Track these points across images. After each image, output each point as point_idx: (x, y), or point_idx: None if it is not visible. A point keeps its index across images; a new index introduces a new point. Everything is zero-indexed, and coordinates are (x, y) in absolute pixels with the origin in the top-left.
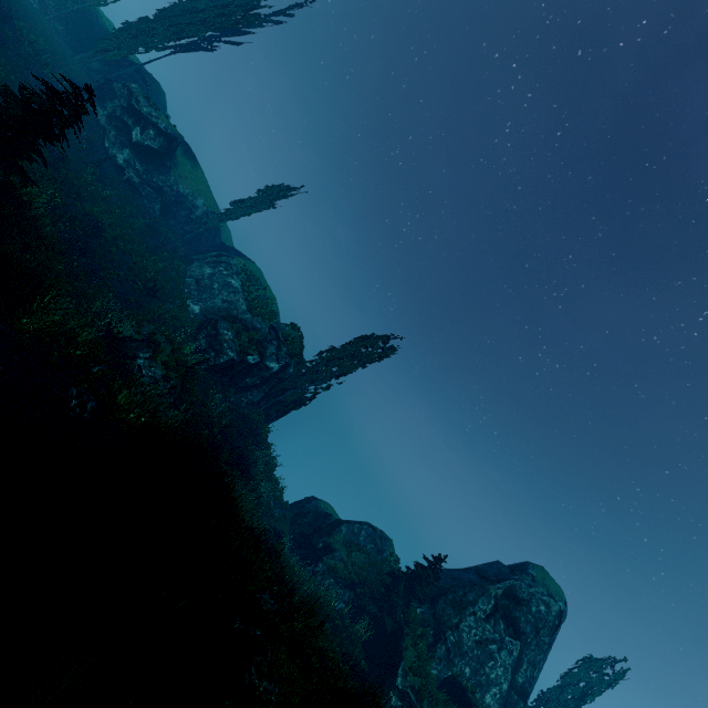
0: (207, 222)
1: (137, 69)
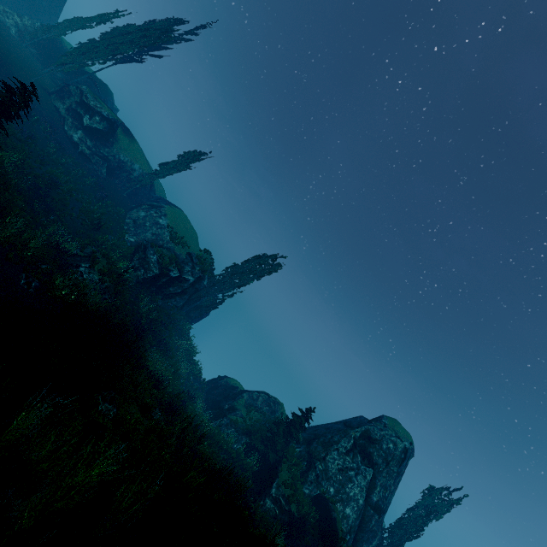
0: (142, 180)
1: (90, 76)
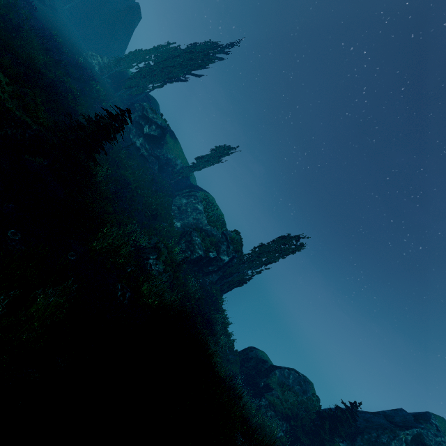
0: (183, 173)
1: (146, 94)
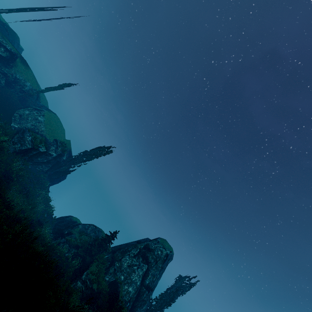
0: (30, 93)
1: (3, 24)
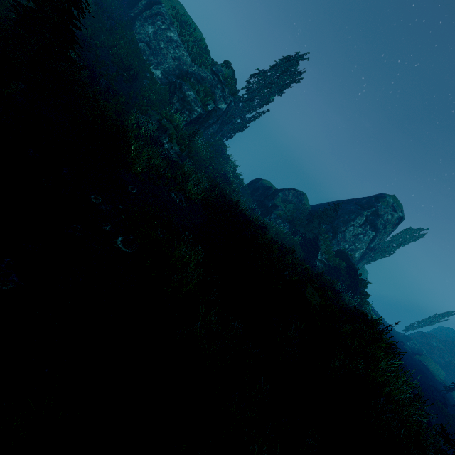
0: None
1: None
